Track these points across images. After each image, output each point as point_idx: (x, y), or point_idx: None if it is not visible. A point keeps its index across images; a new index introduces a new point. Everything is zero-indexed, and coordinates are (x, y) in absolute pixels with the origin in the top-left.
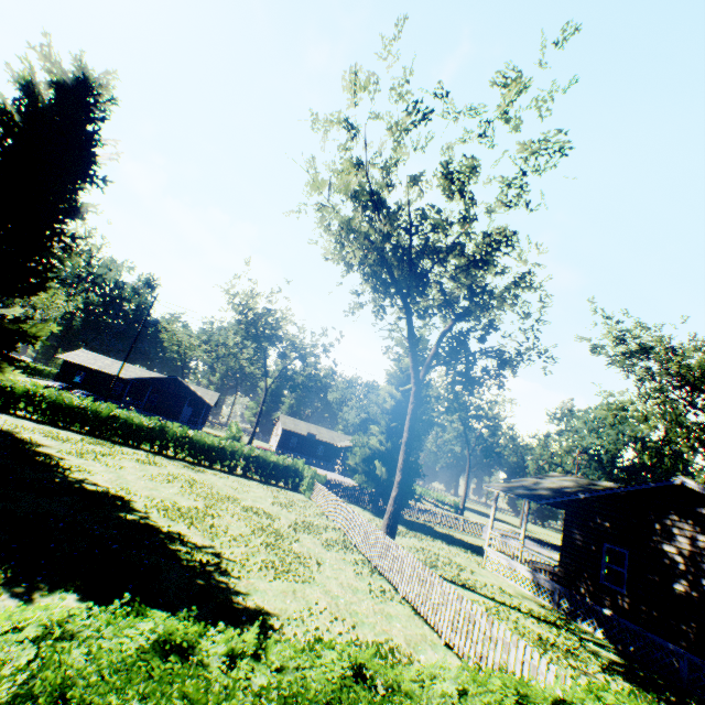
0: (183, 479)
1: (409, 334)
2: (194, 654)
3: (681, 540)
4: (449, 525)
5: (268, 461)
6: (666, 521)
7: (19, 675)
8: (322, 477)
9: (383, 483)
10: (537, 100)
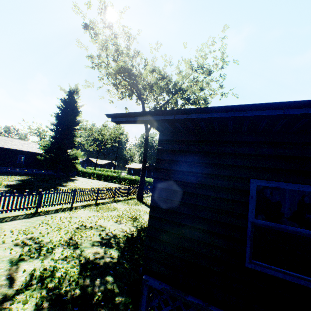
0: (106, 186)
1: None
2: None
3: None
4: None
5: (150, 181)
6: None
7: None
8: None
9: None
10: None
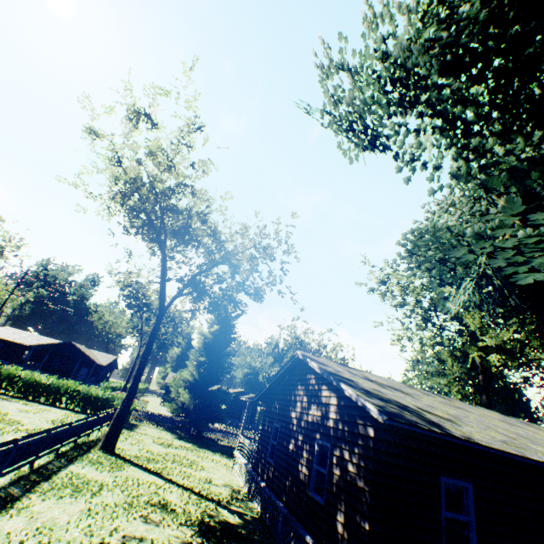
0: None
1: (161, 273)
2: None
3: (298, 404)
4: None
5: (89, 394)
6: (296, 391)
7: None
8: None
9: (188, 408)
10: (188, 102)
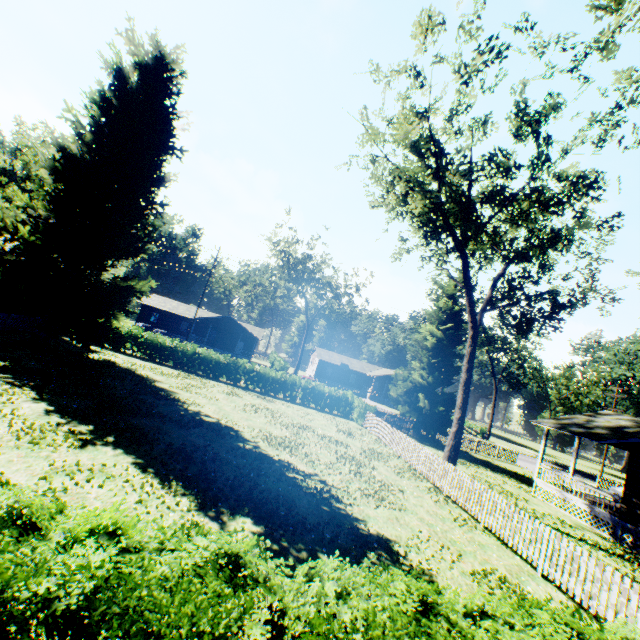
0: (263, 409)
1: (465, 280)
2: (438, 609)
3: None
4: (485, 452)
5: (322, 392)
6: None
7: (355, 633)
8: (371, 408)
9: (426, 413)
10: None
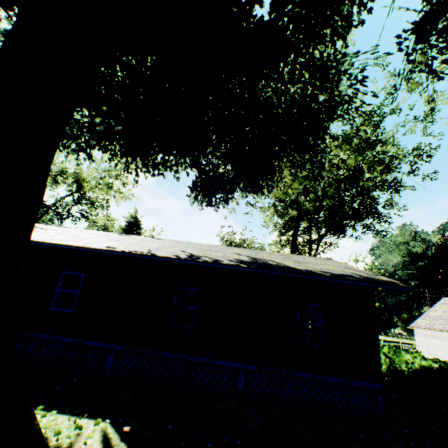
0: None
1: None
2: None
3: None
4: None
5: None
6: None
7: None
8: None
9: None
10: None
